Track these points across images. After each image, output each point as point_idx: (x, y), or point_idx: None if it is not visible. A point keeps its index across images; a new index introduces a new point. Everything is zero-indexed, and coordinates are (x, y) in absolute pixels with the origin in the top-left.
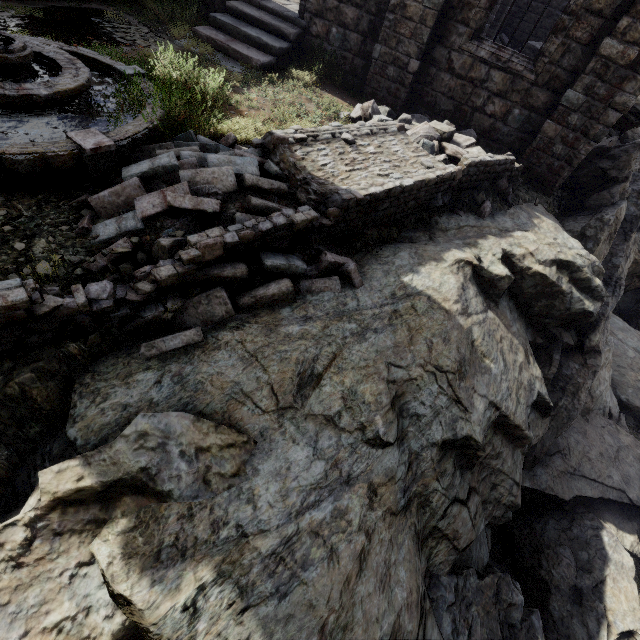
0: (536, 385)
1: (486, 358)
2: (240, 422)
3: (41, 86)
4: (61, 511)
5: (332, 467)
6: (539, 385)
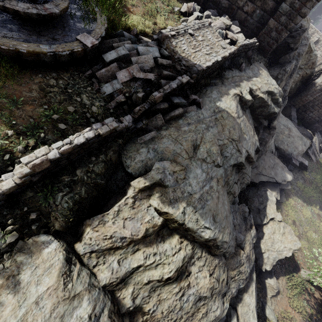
0: (256, 143)
1: (244, 134)
2: (179, 163)
3: (52, 6)
4: (140, 193)
5: (207, 174)
6: (257, 143)
